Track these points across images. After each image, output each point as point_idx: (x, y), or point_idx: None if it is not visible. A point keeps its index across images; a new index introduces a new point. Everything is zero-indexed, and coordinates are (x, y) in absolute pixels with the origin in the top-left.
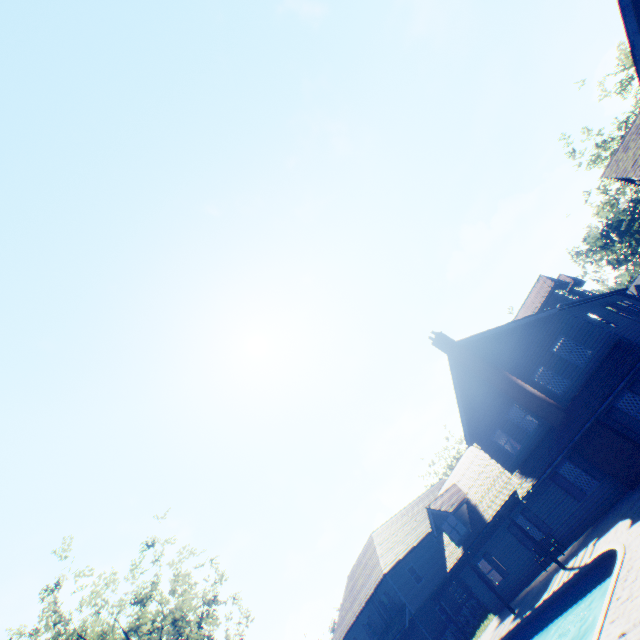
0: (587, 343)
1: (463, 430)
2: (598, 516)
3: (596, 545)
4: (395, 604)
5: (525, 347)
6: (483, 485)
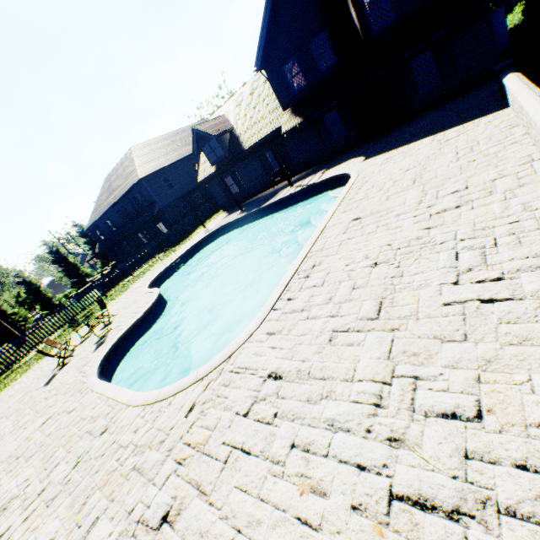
0: None
1: (259, 48)
2: (330, 158)
3: (326, 173)
4: (148, 201)
5: None
6: (252, 120)
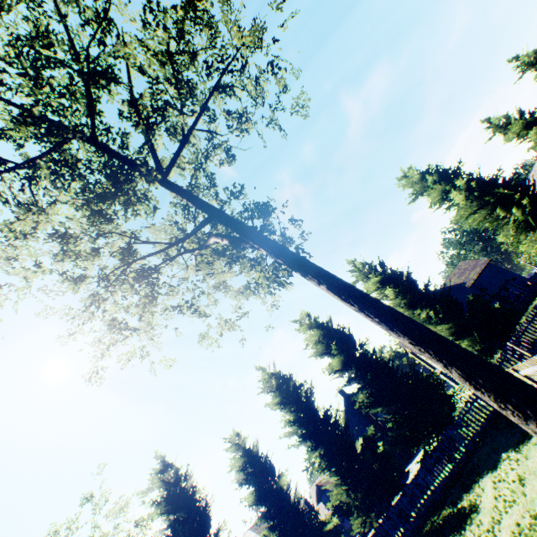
0: None
1: None
2: None
3: None
4: None
5: None
6: None
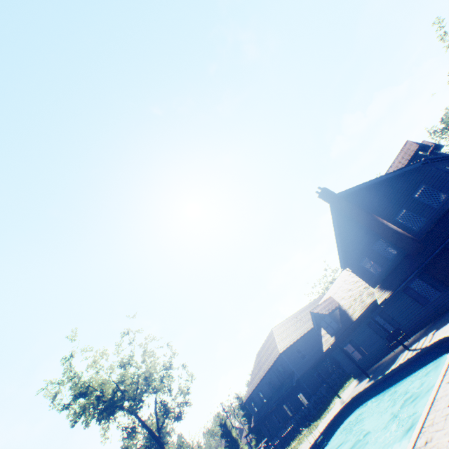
0: (443, 189)
1: (339, 259)
2: (437, 316)
3: (435, 334)
4: (287, 371)
5: (391, 195)
6: (351, 297)
